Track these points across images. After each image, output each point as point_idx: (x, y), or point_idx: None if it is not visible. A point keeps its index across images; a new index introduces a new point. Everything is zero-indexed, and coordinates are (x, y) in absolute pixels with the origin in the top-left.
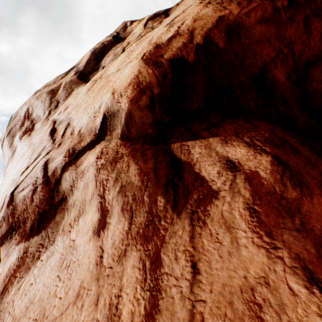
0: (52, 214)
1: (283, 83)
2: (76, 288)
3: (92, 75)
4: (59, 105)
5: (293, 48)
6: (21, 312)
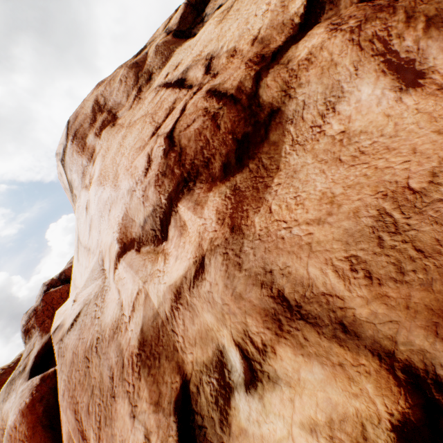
0: (260, 135)
1: None
2: (433, 139)
3: (196, 29)
4: (153, 77)
5: None
6: (321, 210)
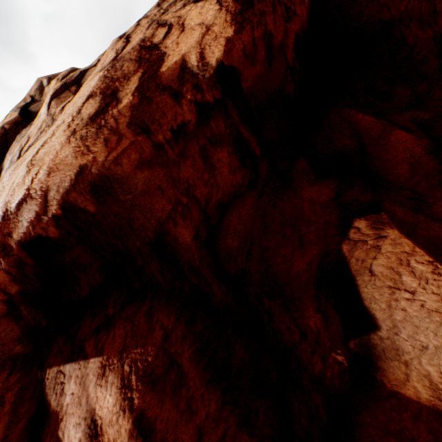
0: None
1: (188, 247)
2: None
3: None
4: None
5: (194, 194)
6: None
